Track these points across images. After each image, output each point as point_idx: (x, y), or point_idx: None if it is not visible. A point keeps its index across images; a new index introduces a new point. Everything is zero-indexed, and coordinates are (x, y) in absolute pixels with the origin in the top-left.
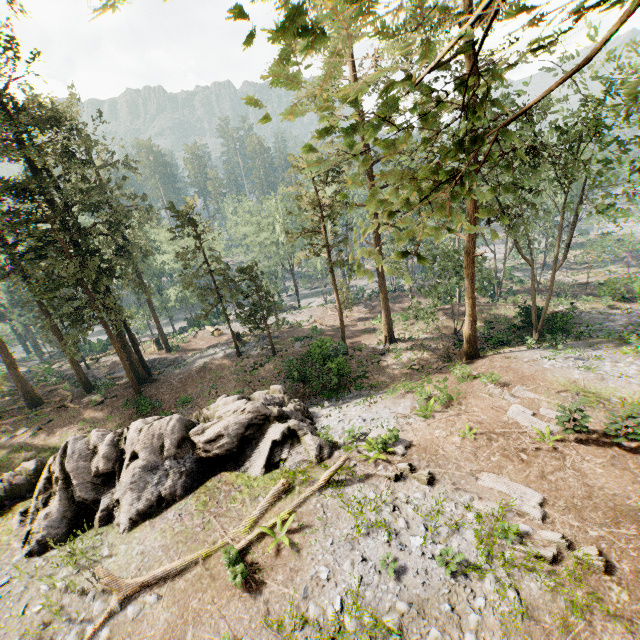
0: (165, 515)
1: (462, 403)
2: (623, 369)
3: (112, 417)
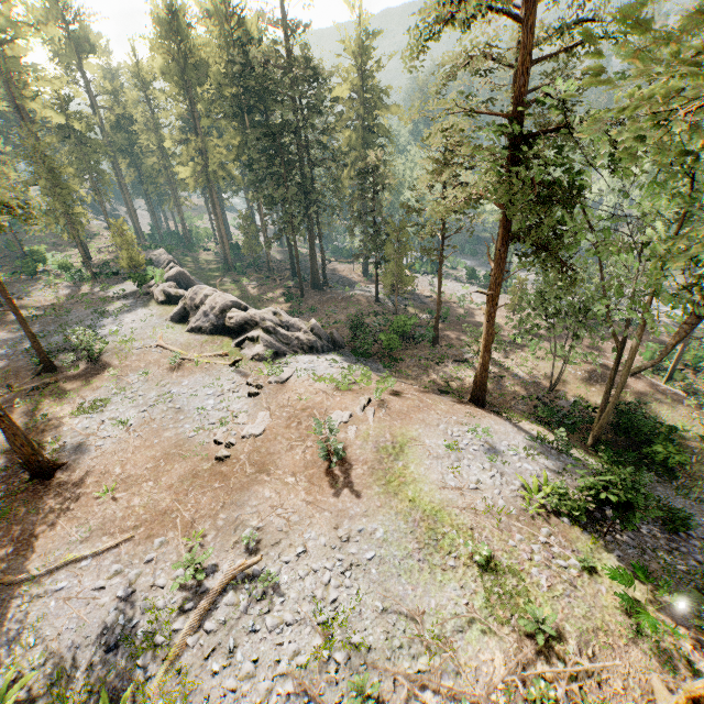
0: (197, 336)
1: (344, 393)
2: (478, 474)
3: (281, 298)
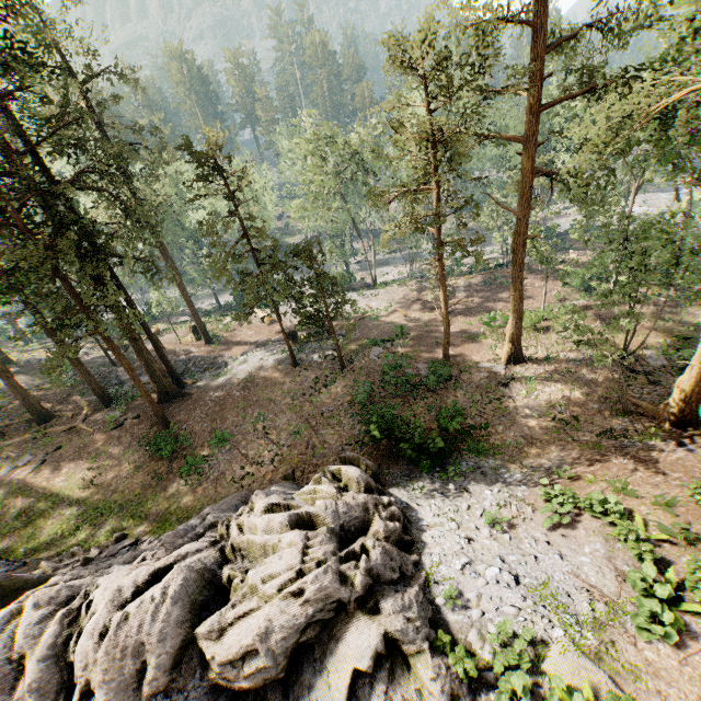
0: None
1: None
2: None
3: (129, 453)
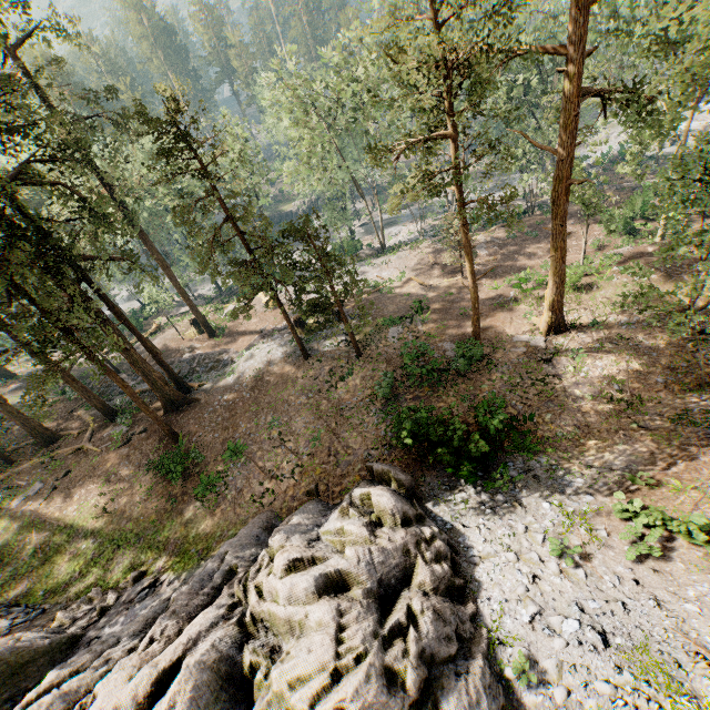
0: None
1: None
2: None
3: (140, 474)
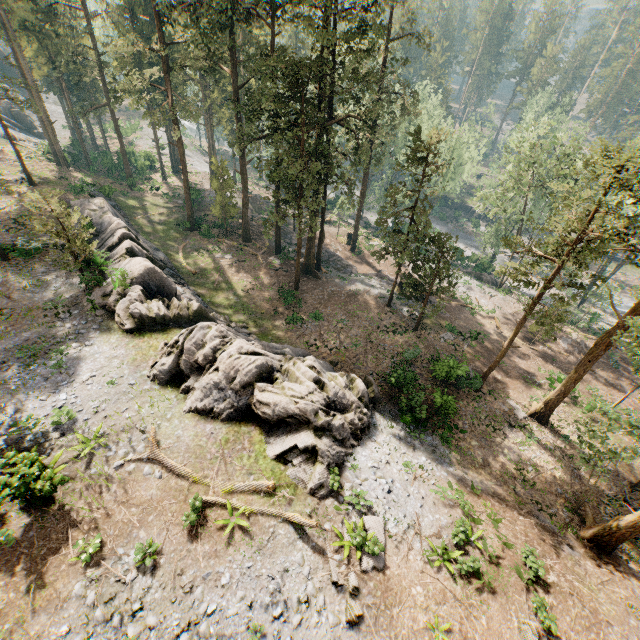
0: (207, 424)
1: (481, 594)
2: None
3: (271, 289)
